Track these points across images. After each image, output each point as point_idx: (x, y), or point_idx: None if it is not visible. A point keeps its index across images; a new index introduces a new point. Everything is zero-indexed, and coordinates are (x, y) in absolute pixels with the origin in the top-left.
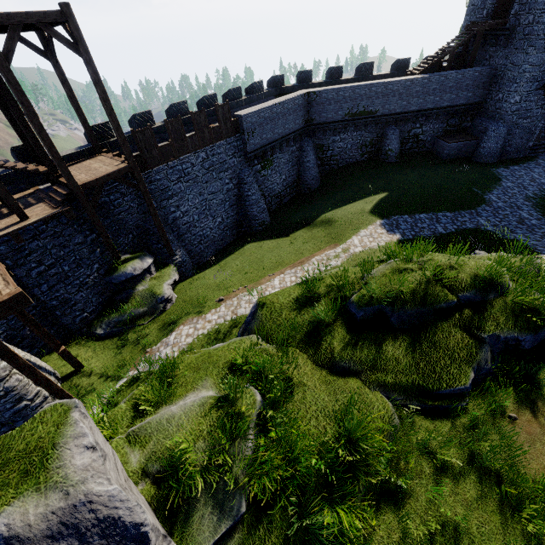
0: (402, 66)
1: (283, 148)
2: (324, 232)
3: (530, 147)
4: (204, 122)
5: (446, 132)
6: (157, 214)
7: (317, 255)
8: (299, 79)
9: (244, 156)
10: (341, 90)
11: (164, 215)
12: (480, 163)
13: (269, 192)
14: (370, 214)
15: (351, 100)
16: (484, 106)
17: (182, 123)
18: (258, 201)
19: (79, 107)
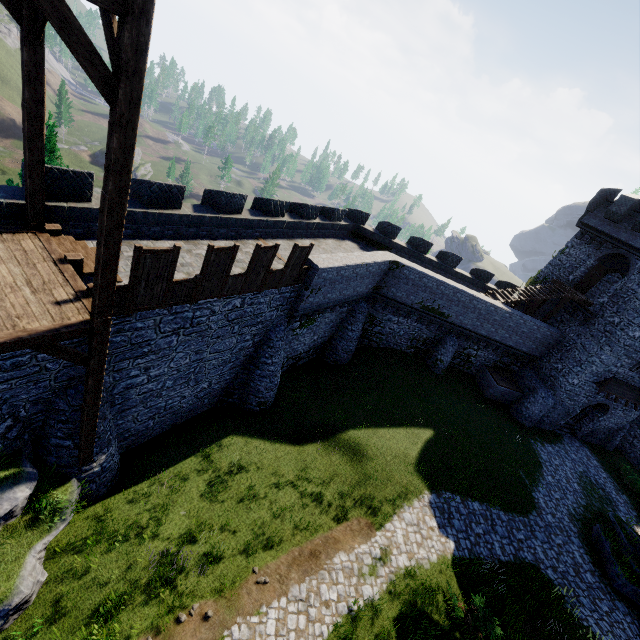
0: (484, 278)
1: (335, 308)
2: (351, 472)
3: (560, 424)
4: (268, 261)
5: (495, 365)
6: (99, 403)
7: (342, 545)
8: (383, 229)
9: (290, 310)
10: (429, 279)
11: (112, 382)
12: (519, 422)
13: (290, 352)
14: (417, 471)
15: (433, 292)
16: (539, 363)
17: (224, 222)
18: (275, 374)
19: (40, 137)
